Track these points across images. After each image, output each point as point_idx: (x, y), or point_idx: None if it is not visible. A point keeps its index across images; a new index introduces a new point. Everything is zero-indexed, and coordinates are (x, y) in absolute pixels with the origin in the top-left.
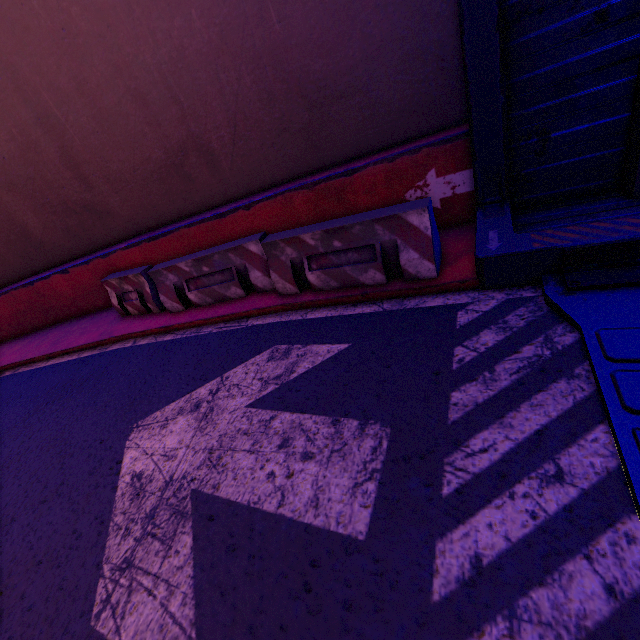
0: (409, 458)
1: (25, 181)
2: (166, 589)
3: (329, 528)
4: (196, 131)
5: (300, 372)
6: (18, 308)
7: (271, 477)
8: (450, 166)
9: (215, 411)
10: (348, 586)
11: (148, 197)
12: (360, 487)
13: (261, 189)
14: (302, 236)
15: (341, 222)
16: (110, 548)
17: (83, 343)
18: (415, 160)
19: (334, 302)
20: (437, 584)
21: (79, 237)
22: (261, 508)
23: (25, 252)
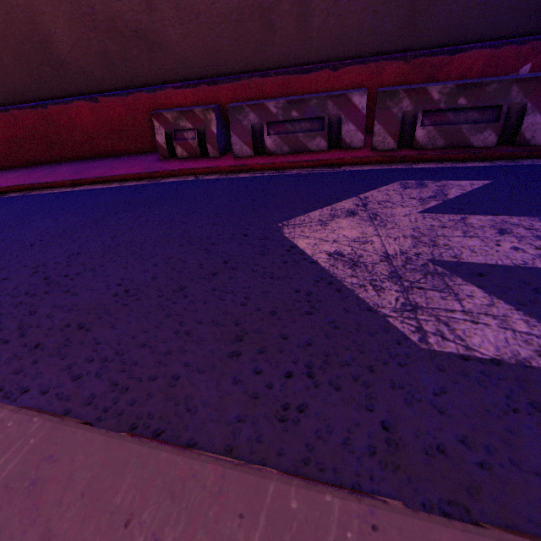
0: None
1: None
2: (493, 318)
3: None
4: None
5: (456, 194)
6: (15, 133)
7: (519, 250)
8: None
9: (382, 215)
10: None
11: (215, 38)
12: None
13: (340, 58)
14: (430, 88)
15: (475, 80)
16: (370, 298)
17: (125, 173)
18: (519, 51)
19: (440, 158)
20: None
21: (115, 67)
22: (536, 267)
23: (37, 70)
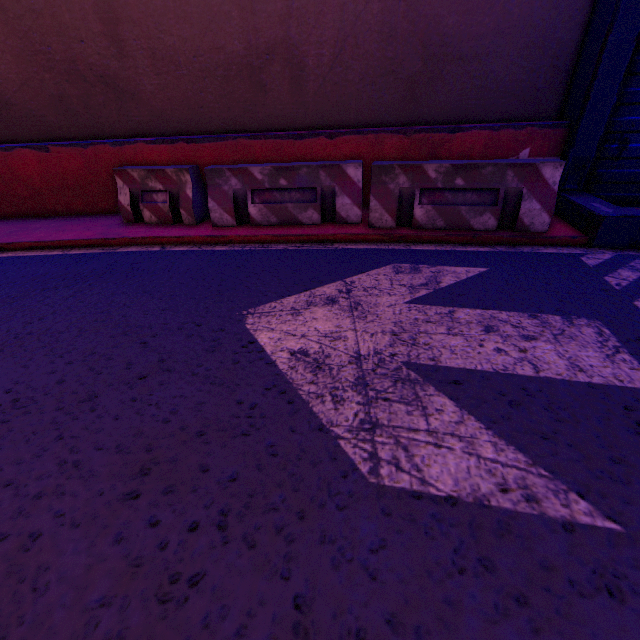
0: None
1: (23, 11)
2: (459, 440)
3: (615, 384)
4: (295, 38)
5: (449, 283)
6: None
7: (502, 352)
8: (543, 150)
9: (364, 305)
10: None
11: (198, 93)
12: (615, 357)
13: (339, 126)
14: (426, 166)
15: (470, 161)
16: (324, 413)
17: (72, 238)
18: (517, 135)
19: (440, 239)
20: None
21: (74, 113)
22: (516, 373)
23: None
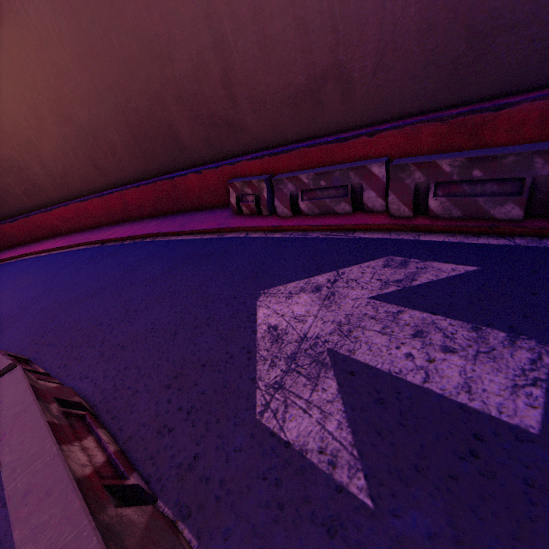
0: None
1: (189, 96)
2: (320, 413)
3: (489, 413)
4: (342, 60)
5: (423, 281)
6: (158, 195)
7: (410, 357)
8: None
9: (337, 295)
10: (526, 467)
11: (278, 118)
12: (521, 389)
13: (384, 120)
14: (439, 161)
15: (490, 152)
16: (261, 371)
17: (206, 228)
18: None
19: (453, 230)
20: None
21: (214, 147)
22: (404, 378)
23: (172, 153)
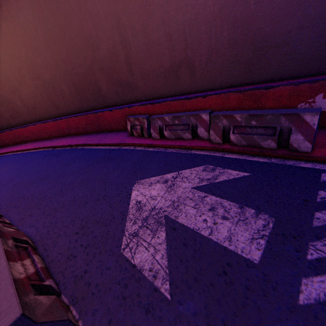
0: (286, 235)
1: (107, 68)
2: (154, 250)
3: (237, 252)
4: (190, 55)
5: (221, 180)
6: (88, 122)
7: (205, 221)
8: None
9: (175, 186)
10: (248, 280)
11: (156, 84)
12: (255, 240)
13: (212, 89)
14: (235, 115)
15: (260, 112)
16: (128, 226)
17: (112, 142)
18: (312, 87)
19: (241, 152)
20: (302, 297)
21: (120, 97)
22: (200, 232)
23: (97, 99)
